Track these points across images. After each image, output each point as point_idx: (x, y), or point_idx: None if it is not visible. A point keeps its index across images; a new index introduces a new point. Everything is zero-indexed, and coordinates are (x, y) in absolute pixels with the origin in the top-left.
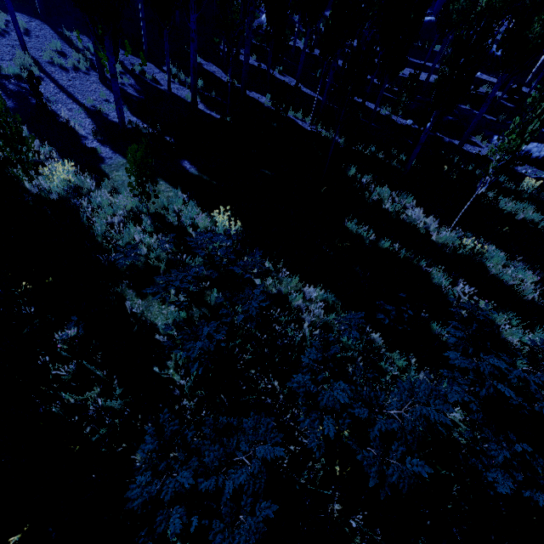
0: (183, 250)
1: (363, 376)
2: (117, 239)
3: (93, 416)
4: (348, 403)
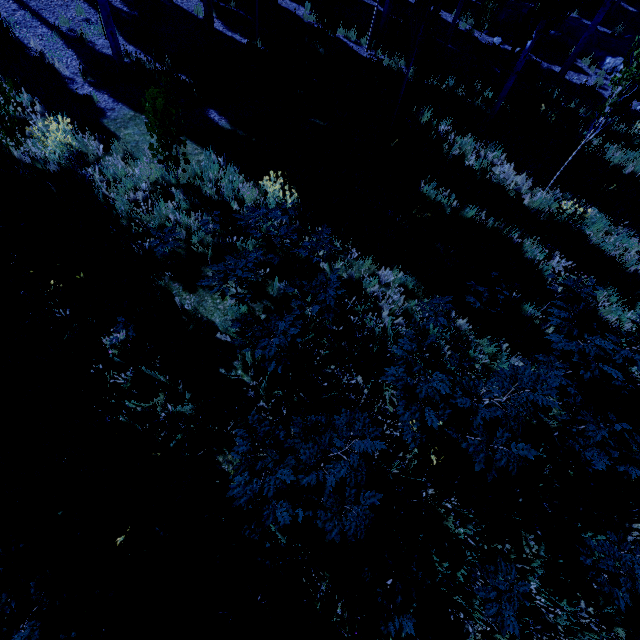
0: (231, 231)
1: (458, 365)
2: (146, 221)
3: (163, 422)
4: (445, 394)
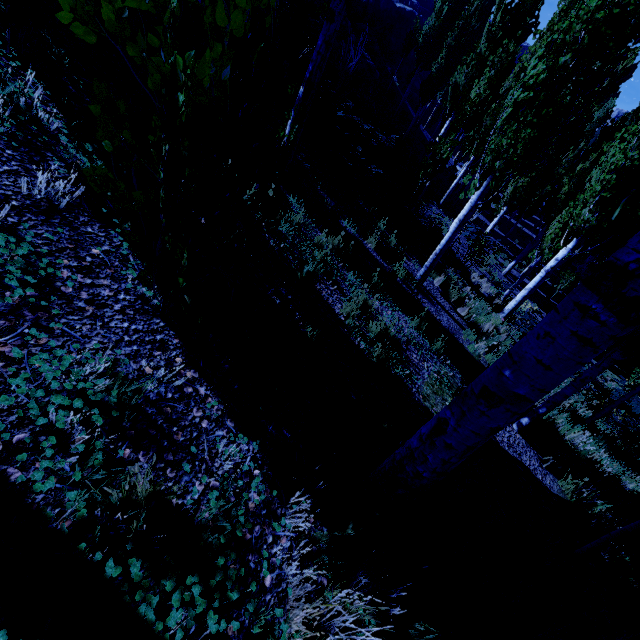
0: None
1: None
2: None
3: None
4: None
